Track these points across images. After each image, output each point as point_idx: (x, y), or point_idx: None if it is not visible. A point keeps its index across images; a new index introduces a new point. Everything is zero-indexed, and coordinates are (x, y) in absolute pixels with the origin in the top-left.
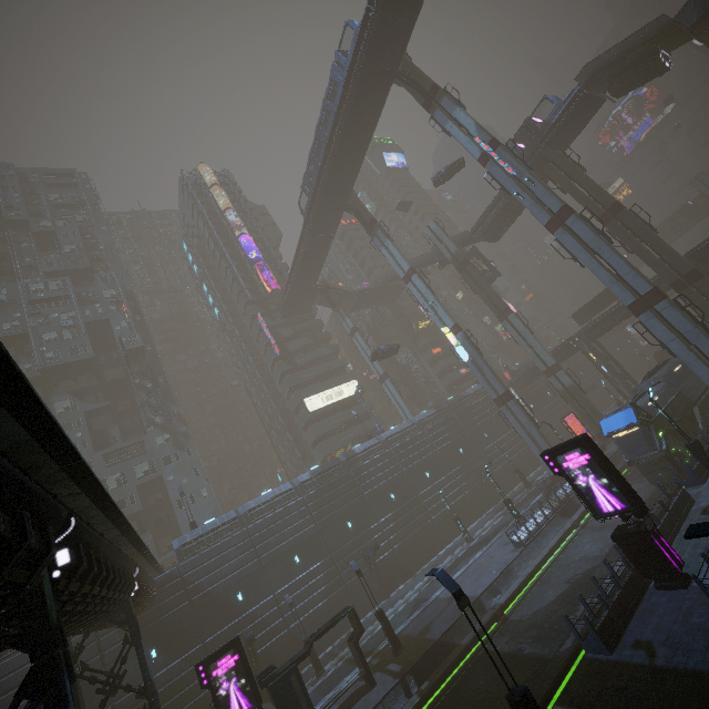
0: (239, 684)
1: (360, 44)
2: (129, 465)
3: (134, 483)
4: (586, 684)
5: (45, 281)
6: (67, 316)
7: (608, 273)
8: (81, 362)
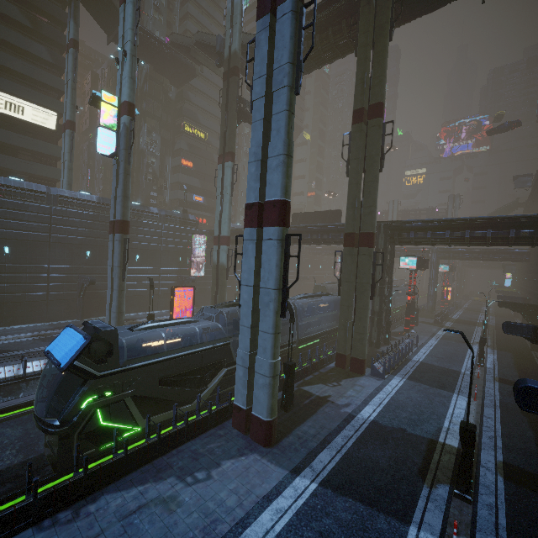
0: None
1: None
2: None
3: None
4: None
5: None
6: None
7: (263, 138)
8: None
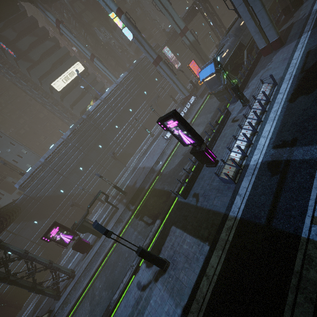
0: (64, 233)
1: None
2: None
3: None
4: (176, 213)
5: None
6: None
7: None
8: None
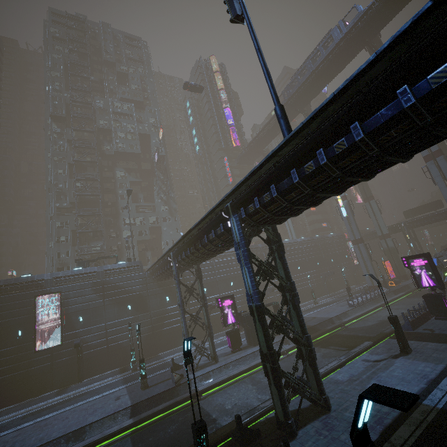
0: (232, 311)
1: (359, 22)
2: (146, 215)
3: (148, 225)
4: None
5: (122, 103)
6: (130, 126)
7: None
8: (133, 154)
